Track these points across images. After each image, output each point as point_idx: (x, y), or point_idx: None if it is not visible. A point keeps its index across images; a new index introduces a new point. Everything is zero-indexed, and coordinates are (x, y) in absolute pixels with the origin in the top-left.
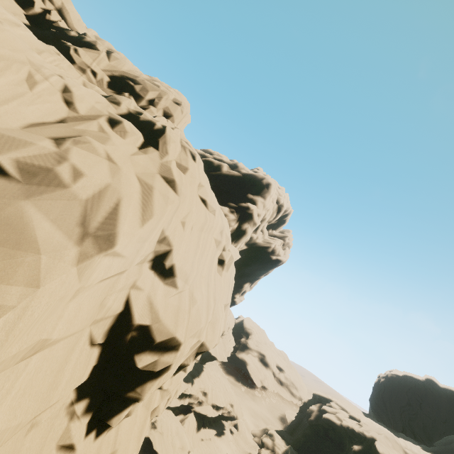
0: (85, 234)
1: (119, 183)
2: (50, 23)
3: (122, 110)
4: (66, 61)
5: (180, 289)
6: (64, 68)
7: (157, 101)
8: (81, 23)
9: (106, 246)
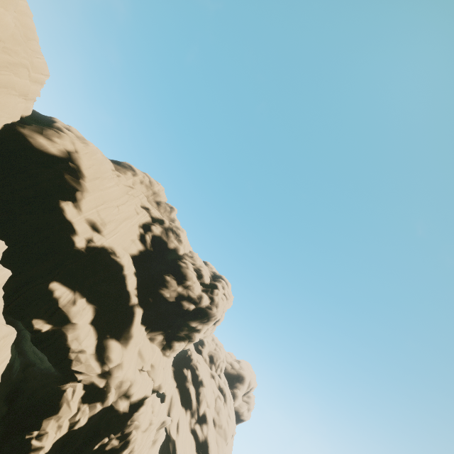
0: (226, 437)
1: (226, 423)
2: None
3: (218, 384)
4: (204, 361)
5: (228, 446)
6: (205, 367)
7: (220, 365)
8: None
9: (228, 440)
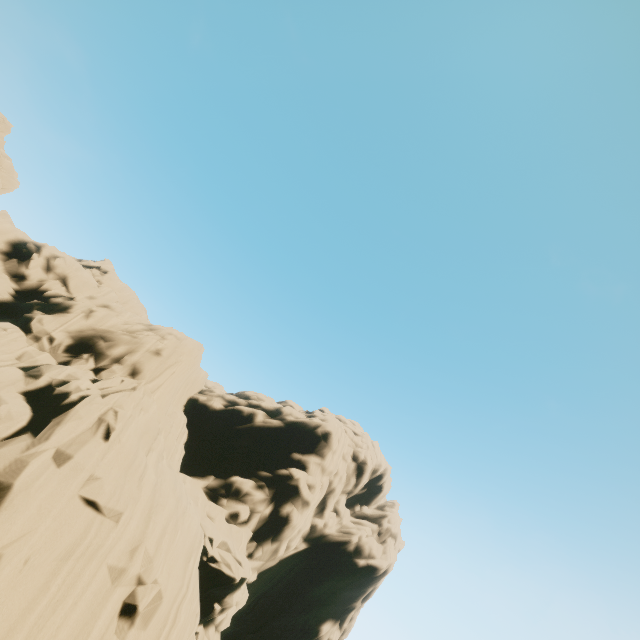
0: None
1: None
2: (45, 292)
3: (37, 384)
4: (13, 334)
5: None
6: None
7: (128, 357)
8: (90, 284)
9: None
